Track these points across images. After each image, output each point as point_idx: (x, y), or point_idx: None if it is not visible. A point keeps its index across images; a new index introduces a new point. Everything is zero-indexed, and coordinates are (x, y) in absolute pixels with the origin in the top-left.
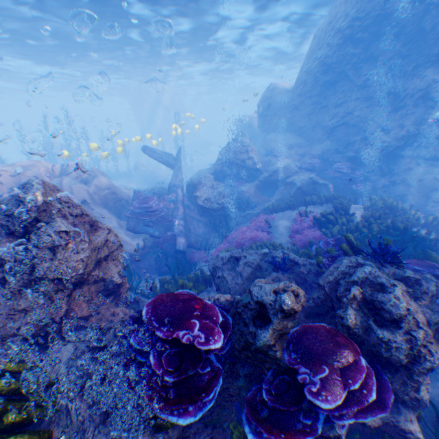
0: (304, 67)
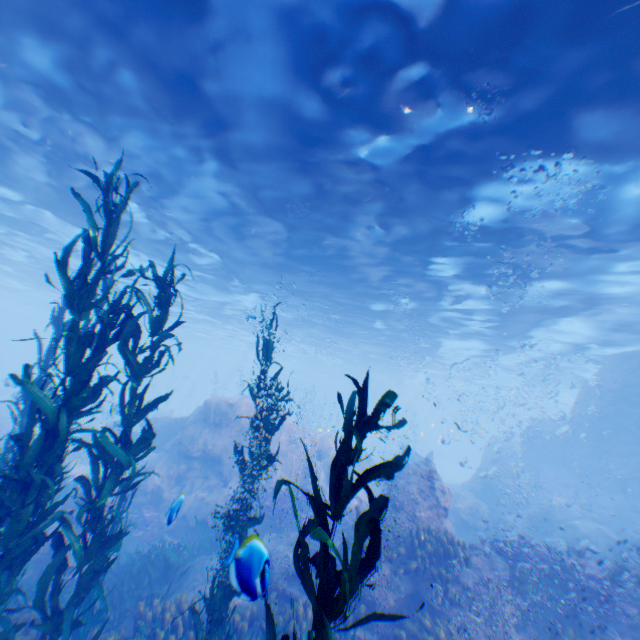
0: (575, 408)
